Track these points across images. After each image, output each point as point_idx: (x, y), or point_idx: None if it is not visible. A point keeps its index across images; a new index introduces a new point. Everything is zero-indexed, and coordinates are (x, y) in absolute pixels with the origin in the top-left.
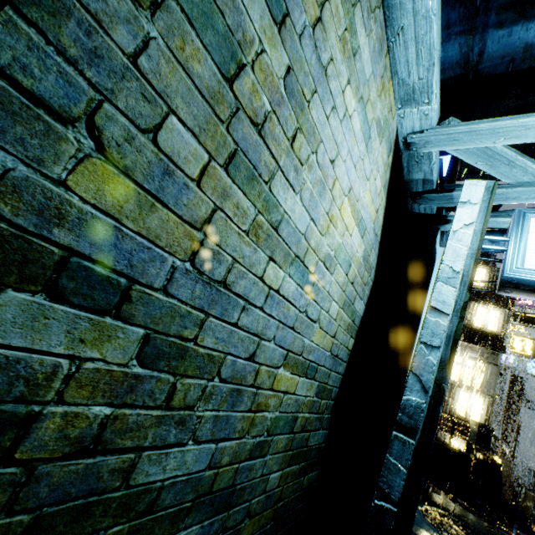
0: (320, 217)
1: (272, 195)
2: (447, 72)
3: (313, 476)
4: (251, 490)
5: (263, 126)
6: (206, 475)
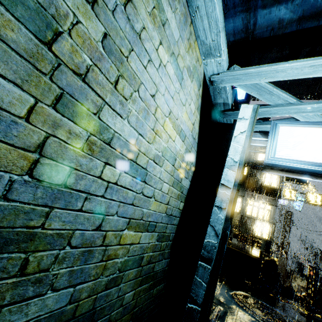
0: (147, 132)
1: (102, 121)
2: (236, 36)
3: (160, 287)
4: (110, 307)
5: (87, 75)
6: (67, 308)
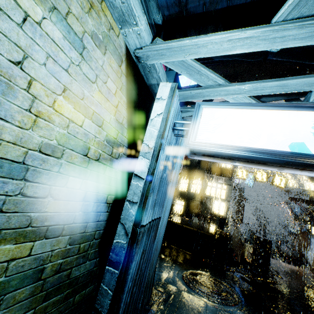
0: (14, 114)
1: None
2: (170, 9)
3: (87, 290)
4: None
5: None
6: None
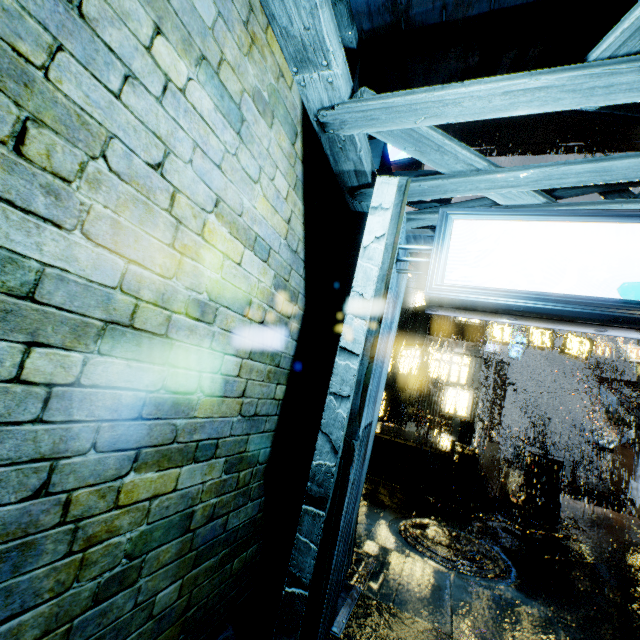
0: (154, 254)
1: None
2: (375, 18)
3: (250, 553)
4: (117, 632)
5: None
6: None
